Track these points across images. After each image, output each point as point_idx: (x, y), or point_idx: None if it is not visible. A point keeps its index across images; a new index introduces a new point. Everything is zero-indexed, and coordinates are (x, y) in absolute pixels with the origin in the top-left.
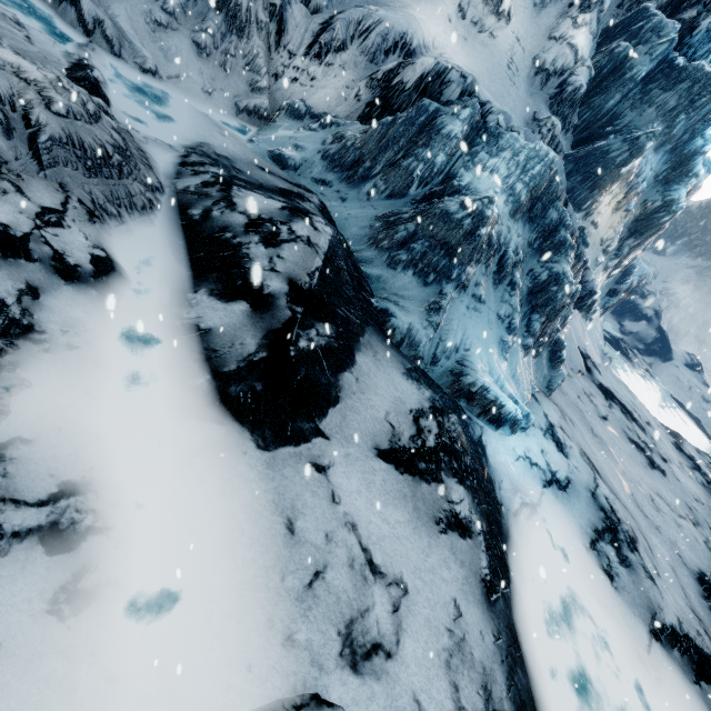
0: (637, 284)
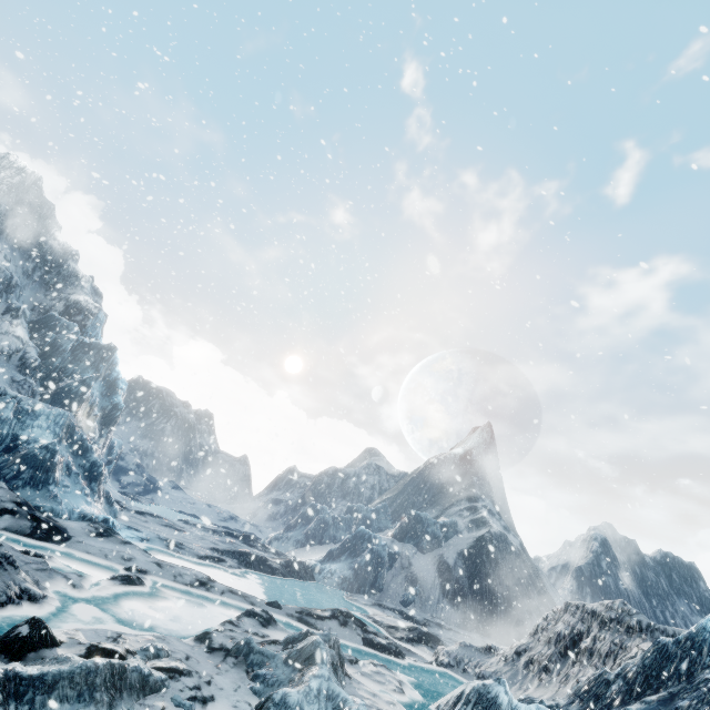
0: (120, 452)
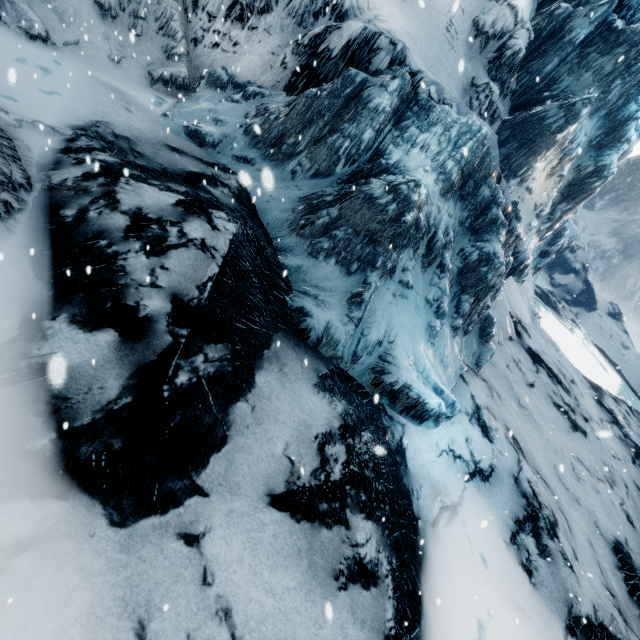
0: (567, 245)
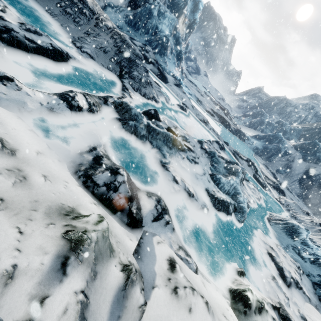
0: (190, 49)
